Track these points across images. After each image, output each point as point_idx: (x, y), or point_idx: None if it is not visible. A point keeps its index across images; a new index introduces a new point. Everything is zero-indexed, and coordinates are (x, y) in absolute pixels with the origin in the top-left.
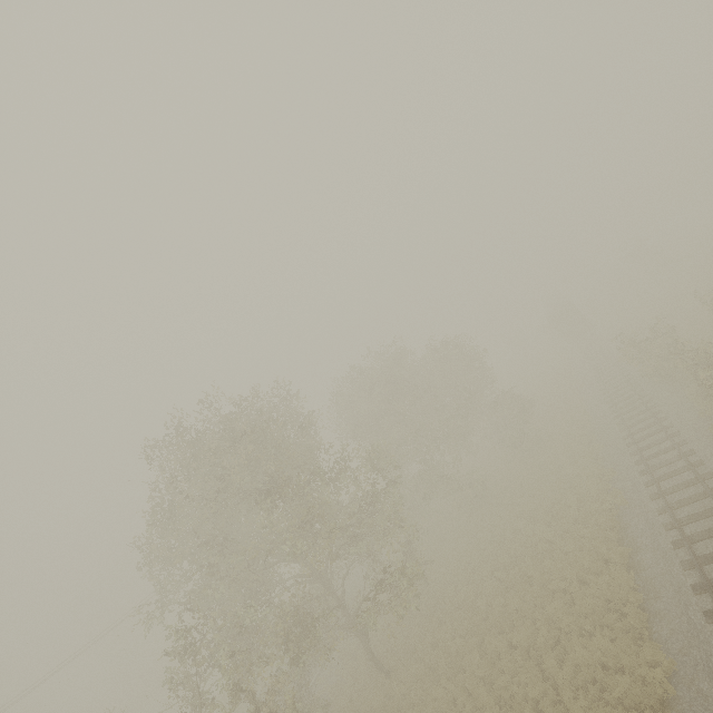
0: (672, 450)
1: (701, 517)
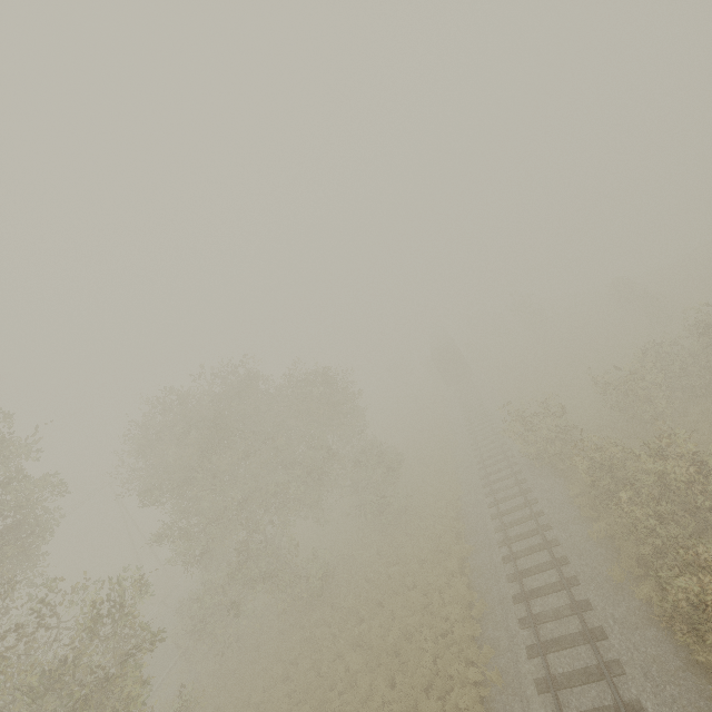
0: (561, 591)
1: None
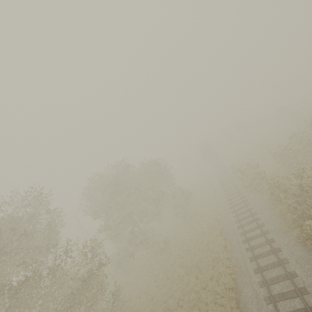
0: (261, 236)
1: (287, 297)
